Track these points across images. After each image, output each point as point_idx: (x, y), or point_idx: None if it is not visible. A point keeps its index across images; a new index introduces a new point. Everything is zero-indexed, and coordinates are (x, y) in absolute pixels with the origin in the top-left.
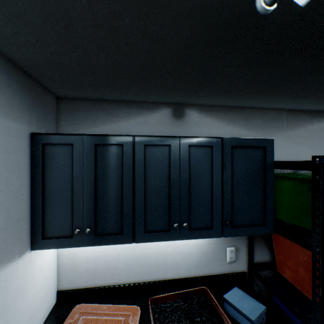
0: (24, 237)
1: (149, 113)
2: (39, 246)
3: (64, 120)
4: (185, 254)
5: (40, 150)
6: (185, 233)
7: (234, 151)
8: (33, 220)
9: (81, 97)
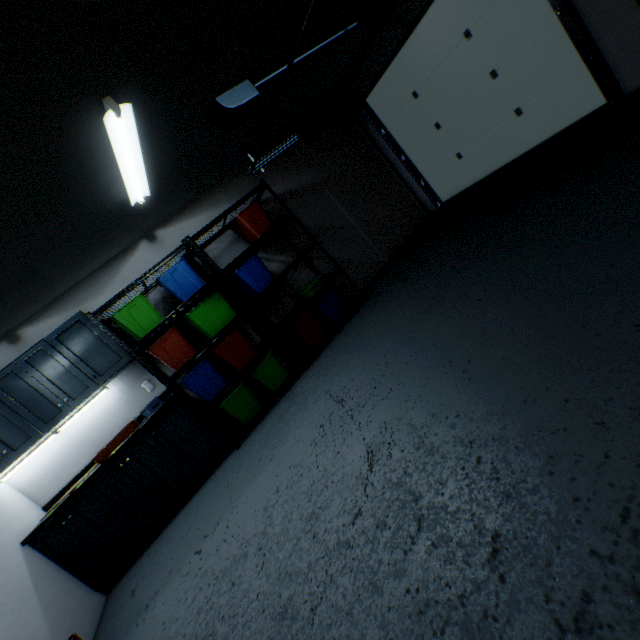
0: None
1: None
2: None
3: None
4: (115, 414)
5: None
6: (73, 404)
7: (61, 338)
8: None
9: None
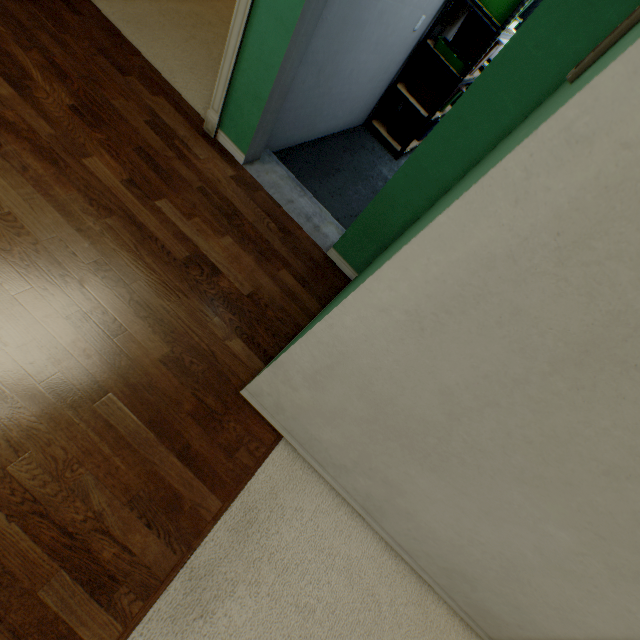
0: None
1: None
2: None
3: None
4: None
5: None
6: None
7: None
8: None
9: None
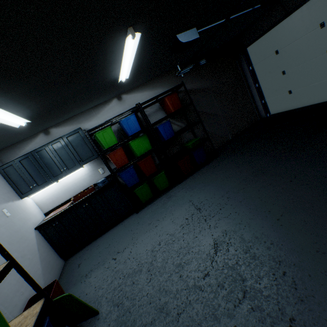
0: (17, 196)
1: (35, 139)
2: (24, 197)
3: (4, 159)
4: (84, 180)
5: (3, 172)
6: (68, 171)
7: (68, 138)
8: (16, 191)
9: (4, 148)
